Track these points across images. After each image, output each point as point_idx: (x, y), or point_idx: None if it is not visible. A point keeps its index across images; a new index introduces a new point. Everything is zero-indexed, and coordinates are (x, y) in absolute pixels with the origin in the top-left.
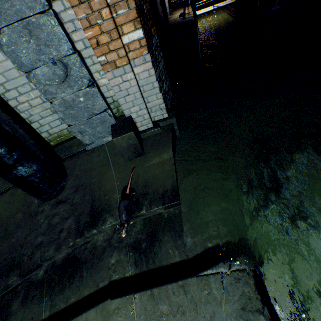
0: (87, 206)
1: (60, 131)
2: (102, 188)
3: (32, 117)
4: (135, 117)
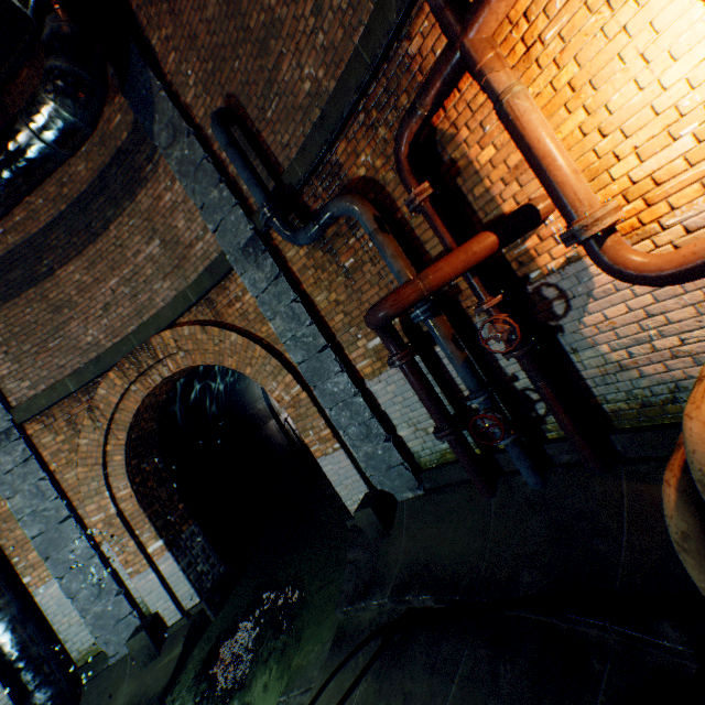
0: None
1: (91, 645)
2: None
3: (69, 635)
4: (162, 610)
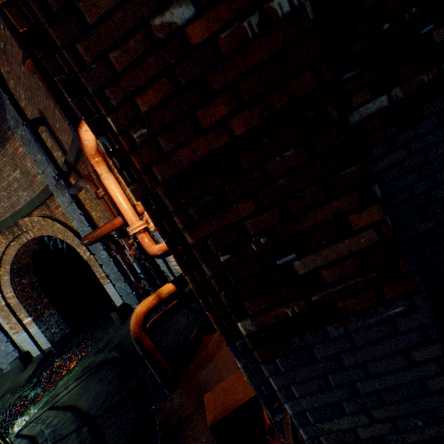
0: None
1: None
2: None
3: None
4: (31, 350)
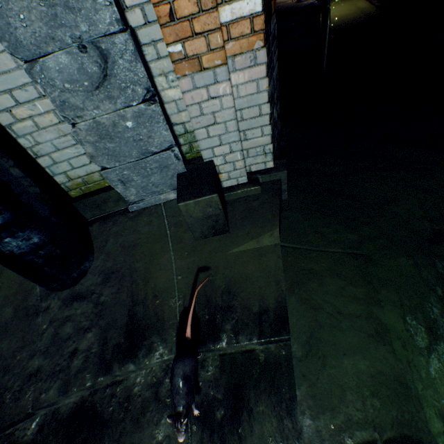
0: (121, 313)
1: (88, 174)
2: (151, 282)
3: (39, 147)
4: (219, 163)
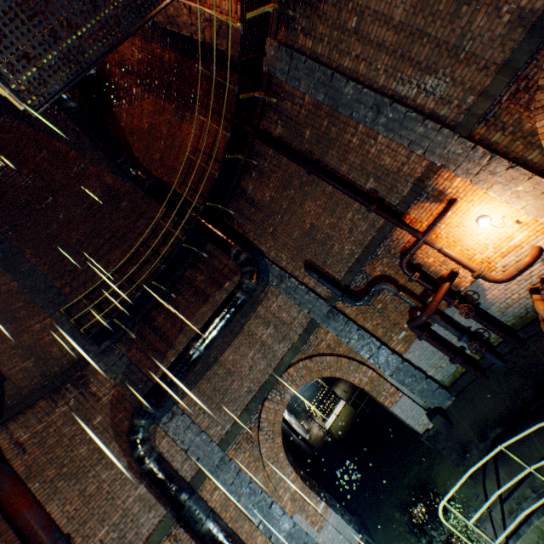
0: None
1: None
2: None
3: None
4: None
